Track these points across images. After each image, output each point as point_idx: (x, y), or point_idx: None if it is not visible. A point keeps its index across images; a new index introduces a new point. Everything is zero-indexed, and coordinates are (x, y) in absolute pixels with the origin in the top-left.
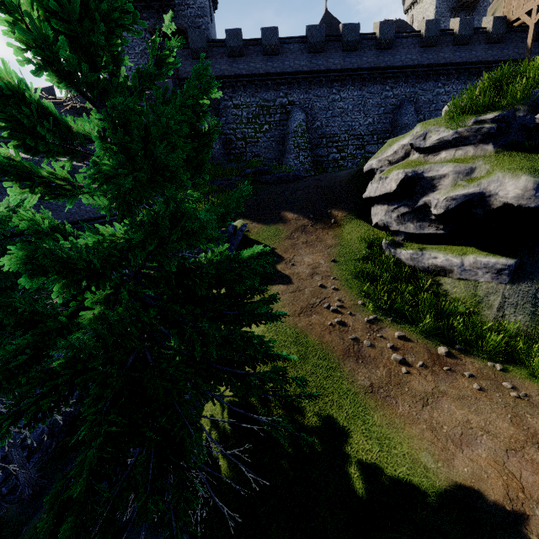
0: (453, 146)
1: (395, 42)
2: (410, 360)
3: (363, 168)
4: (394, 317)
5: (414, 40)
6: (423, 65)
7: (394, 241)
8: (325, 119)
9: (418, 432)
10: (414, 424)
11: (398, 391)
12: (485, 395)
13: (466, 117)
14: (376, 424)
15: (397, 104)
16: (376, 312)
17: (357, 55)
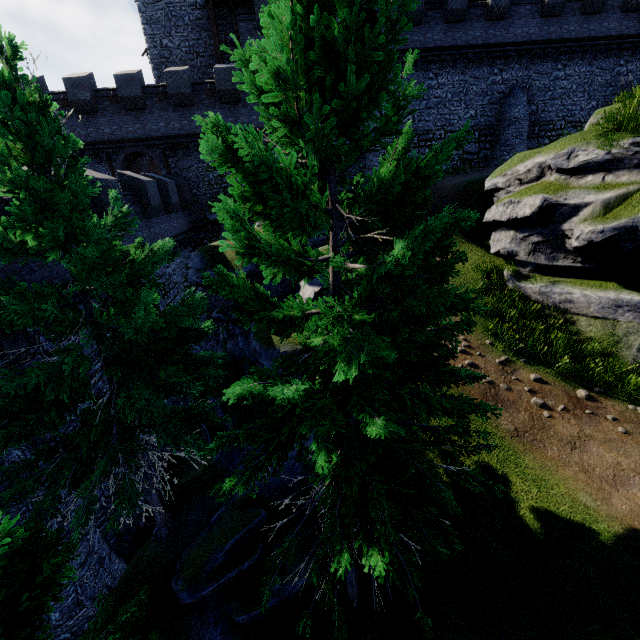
0: (603, 170)
1: (510, 10)
2: (550, 403)
3: (475, 181)
4: (526, 357)
5: (534, 8)
6: (541, 41)
7: (519, 272)
8: (418, 111)
9: (571, 474)
10: (566, 467)
11: (544, 435)
12: (631, 438)
13: (622, 136)
14: (528, 467)
15: (505, 91)
16: (507, 353)
17: (462, 28)
